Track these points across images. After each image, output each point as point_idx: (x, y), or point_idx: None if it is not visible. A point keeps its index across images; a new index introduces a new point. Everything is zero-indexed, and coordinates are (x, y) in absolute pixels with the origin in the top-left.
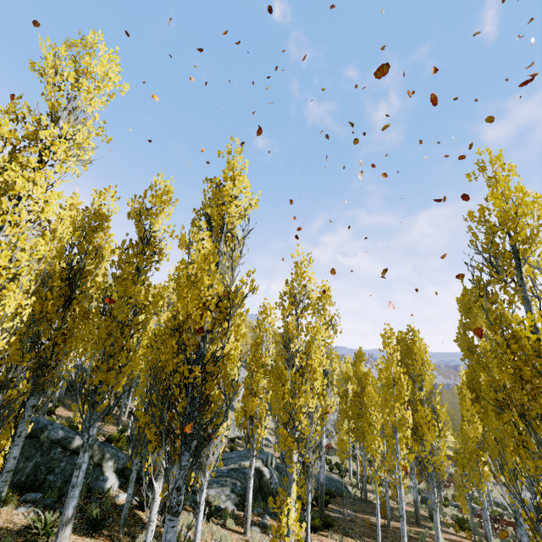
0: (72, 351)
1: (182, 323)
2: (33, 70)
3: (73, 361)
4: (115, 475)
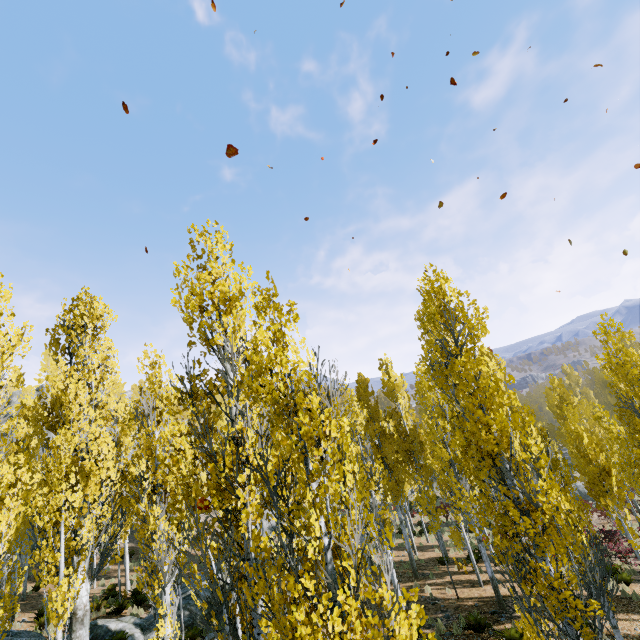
0: None
1: None
2: None
3: None
4: None
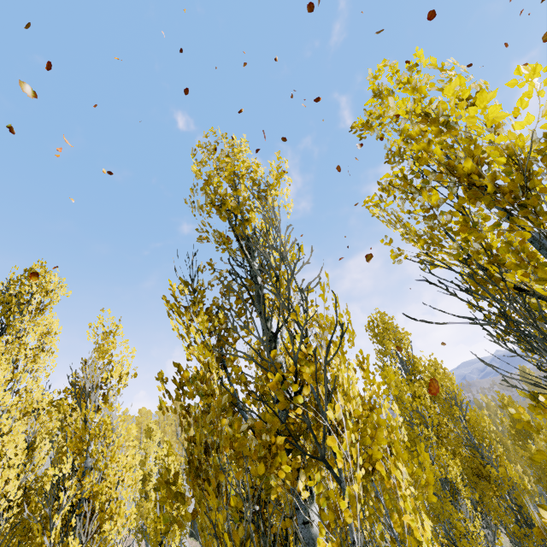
0: None
1: None
2: None
3: None
4: None
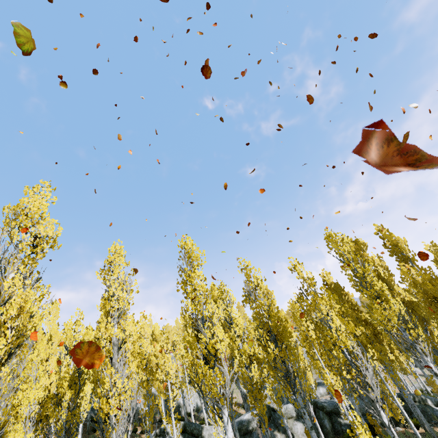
0: (308, 370)
1: (435, 304)
2: (340, 254)
3: (311, 377)
4: (437, 408)
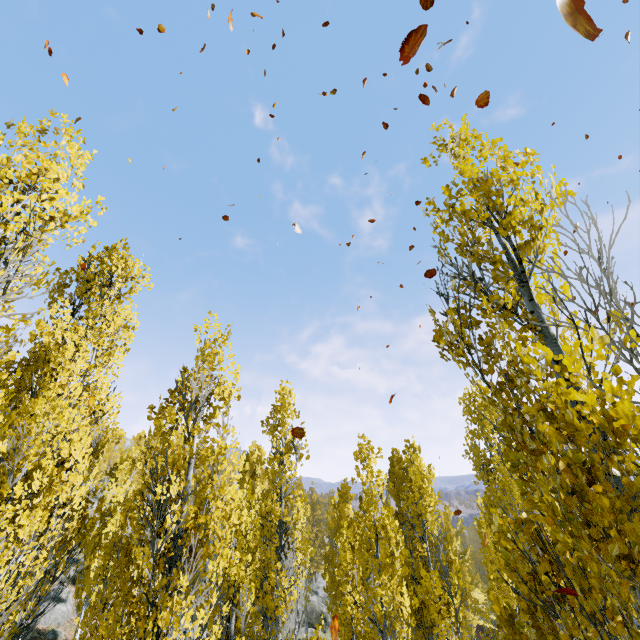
0: None
1: None
2: None
3: None
4: None
